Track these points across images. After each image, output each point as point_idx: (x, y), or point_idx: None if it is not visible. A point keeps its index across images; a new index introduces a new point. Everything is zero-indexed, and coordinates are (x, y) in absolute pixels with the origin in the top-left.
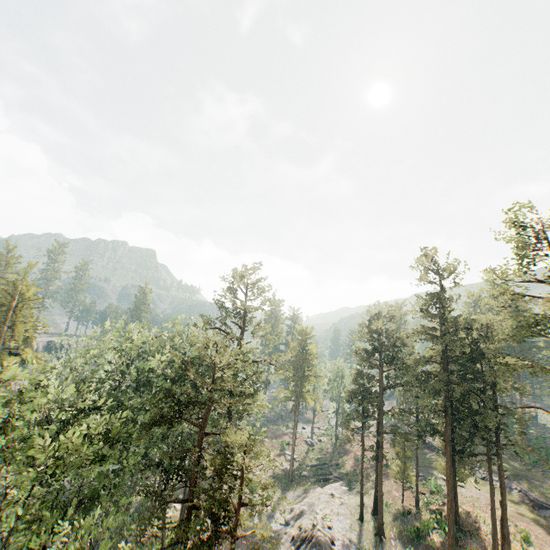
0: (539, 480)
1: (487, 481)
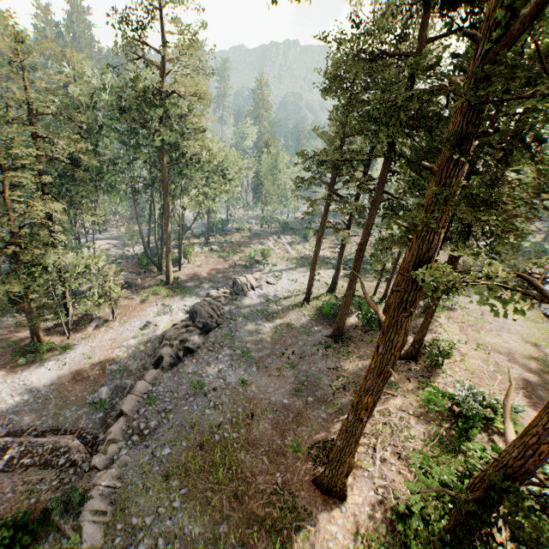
0: None
1: None
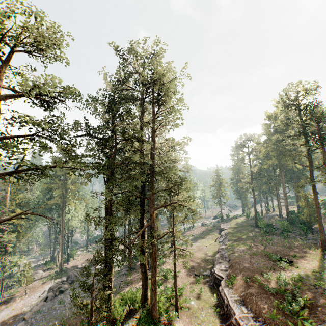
0: (243, 240)
1: (219, 243)
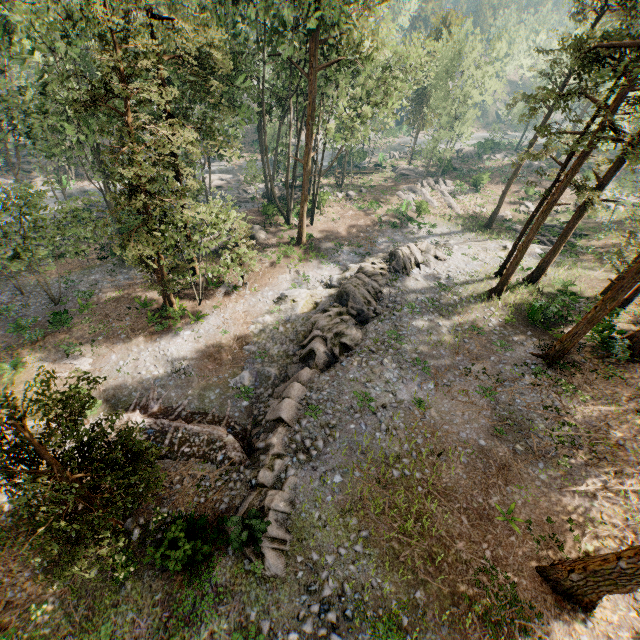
0: None
1: None
